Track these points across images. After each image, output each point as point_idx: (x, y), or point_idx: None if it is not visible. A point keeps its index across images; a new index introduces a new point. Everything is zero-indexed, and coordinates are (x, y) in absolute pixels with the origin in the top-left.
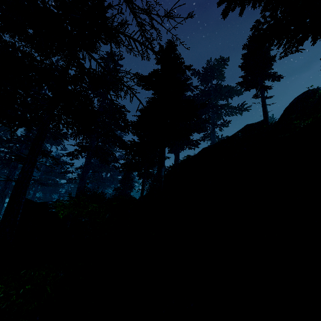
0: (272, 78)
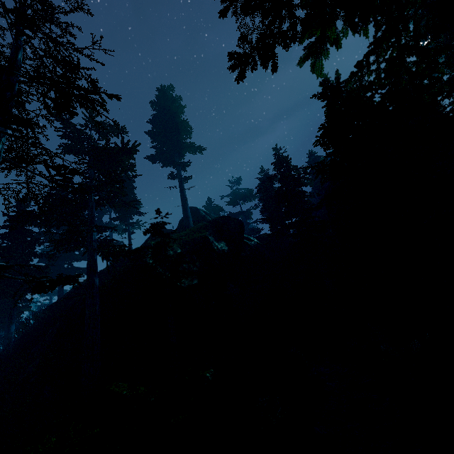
0: (139, 214)
